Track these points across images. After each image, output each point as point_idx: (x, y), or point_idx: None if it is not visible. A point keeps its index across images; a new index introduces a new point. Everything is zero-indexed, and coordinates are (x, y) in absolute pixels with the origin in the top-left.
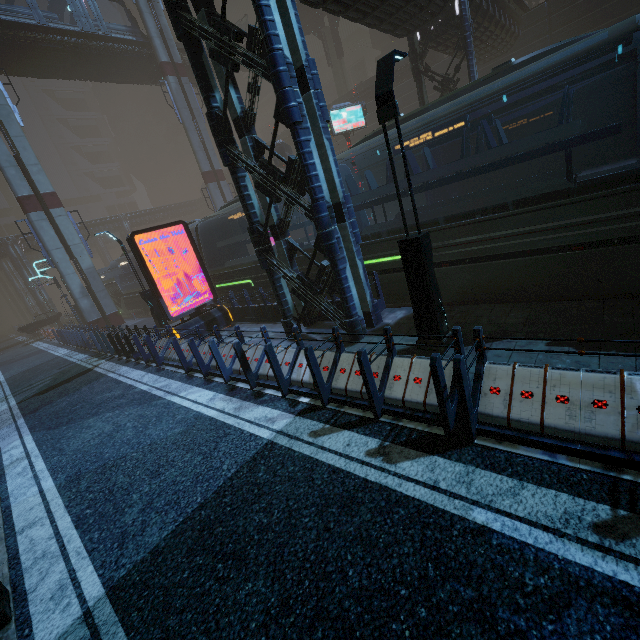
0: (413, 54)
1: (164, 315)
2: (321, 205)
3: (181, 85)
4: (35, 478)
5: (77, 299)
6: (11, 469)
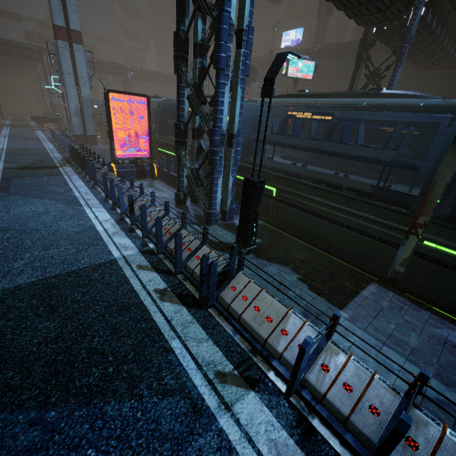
0: (363, 42)
1: (112, 154)
2: (217, 131)
3: None
4: None
5: (71, 115)
6: None
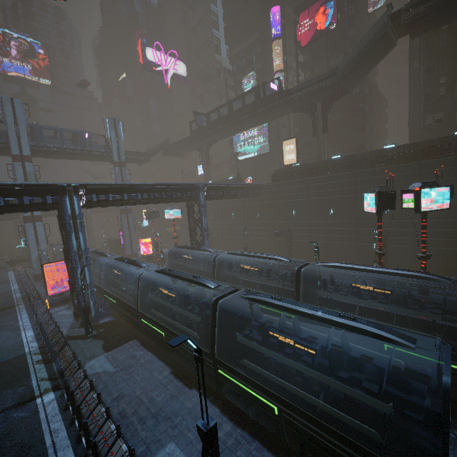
0: (187, 206)
1: (46, 294)
2: (77, 287)
3: (121, 171)
4: None
5: (32, 263)
6: None
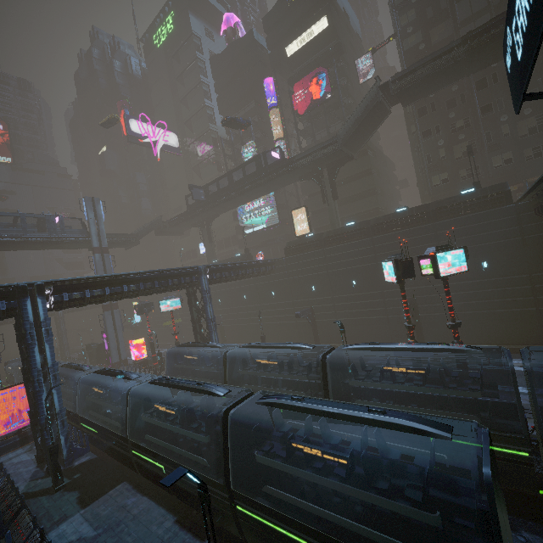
0: (188, 294)
1: None
2: (41, 418)
3: (103, 258)
4: None
5: None
6: None
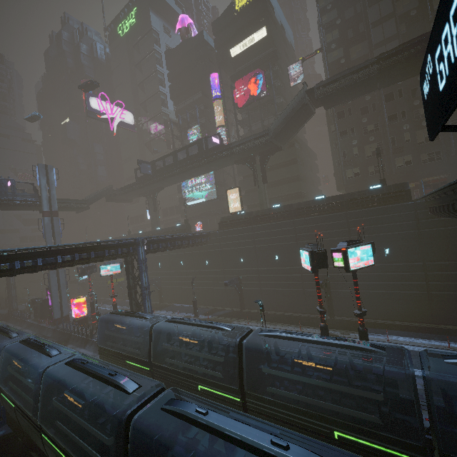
0: (125, 262)
1: None
2: None
3: (52, 221)
4: None
5: None
6: None
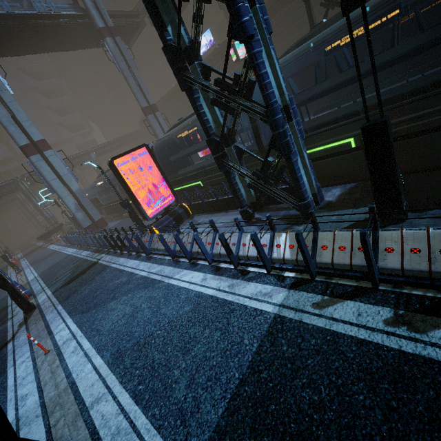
0: None
1: (143, 217)
2: (276, 108)
3: (116, 43)
4: (86, 356)
5: (74, 213)
6: (65, 348)
